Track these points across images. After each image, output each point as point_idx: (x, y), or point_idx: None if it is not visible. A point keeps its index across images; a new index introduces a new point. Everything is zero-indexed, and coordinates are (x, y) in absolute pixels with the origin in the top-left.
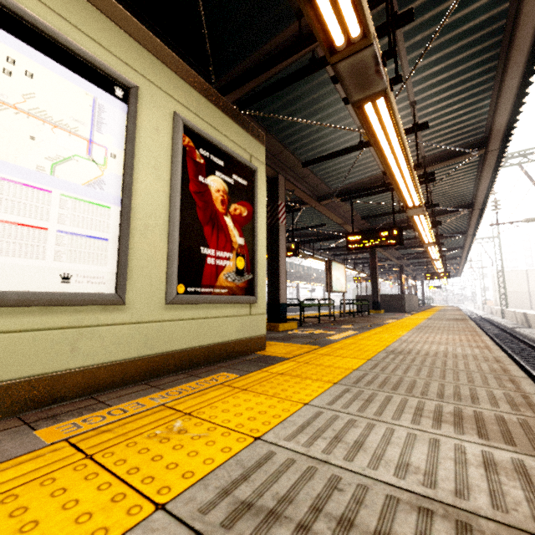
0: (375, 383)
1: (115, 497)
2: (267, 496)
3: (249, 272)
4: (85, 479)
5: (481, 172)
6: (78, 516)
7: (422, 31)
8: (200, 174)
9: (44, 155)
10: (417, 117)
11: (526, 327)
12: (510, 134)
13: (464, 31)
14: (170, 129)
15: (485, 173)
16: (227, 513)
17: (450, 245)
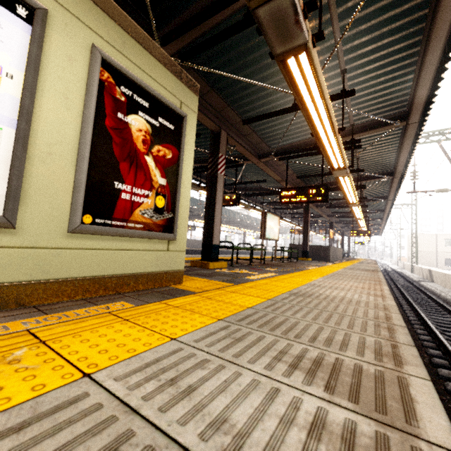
0: (259, 322)
1: None
2: None
3: (169, 212)
4: None
5: (401, 143)
6: None
7: None
8: (119, 111)
9: None
10: (347, 85)
11: (429, 281)
12: (429, 108)
13: (393, 1)
14: (87, 62)
15: (405, 144)
16: None
17: (374, 208)
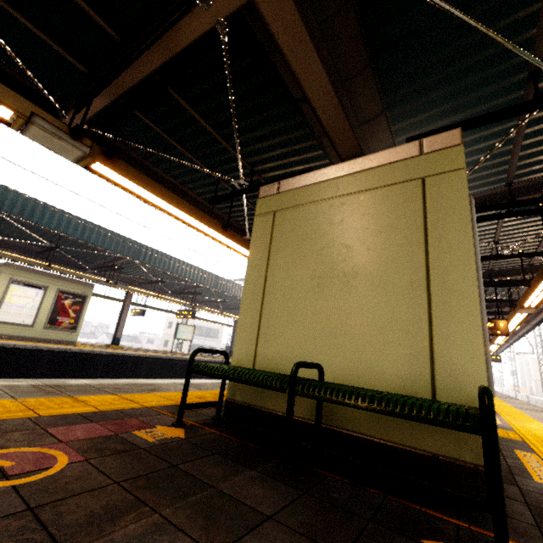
0: None
1: None
2: None
3: None
4: None
5: None
6: None
7: None
8: None
9: None
10: None
11: None
12: None
13: None
14: None
15: None
16: None
17: None
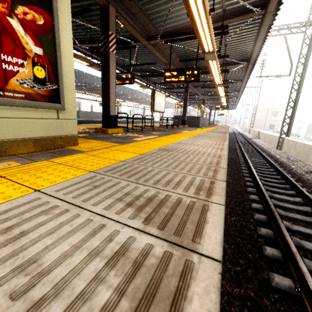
0: (122, 171)
1: None
2: None
3: (53, 83)
4: None
5: (258, 32)
6: None
7: None
8: None
9: None
10: None
11: (257, 138)
12: None
13: None
14: None
15: (261, 33)
16: None
17: (233, 89)
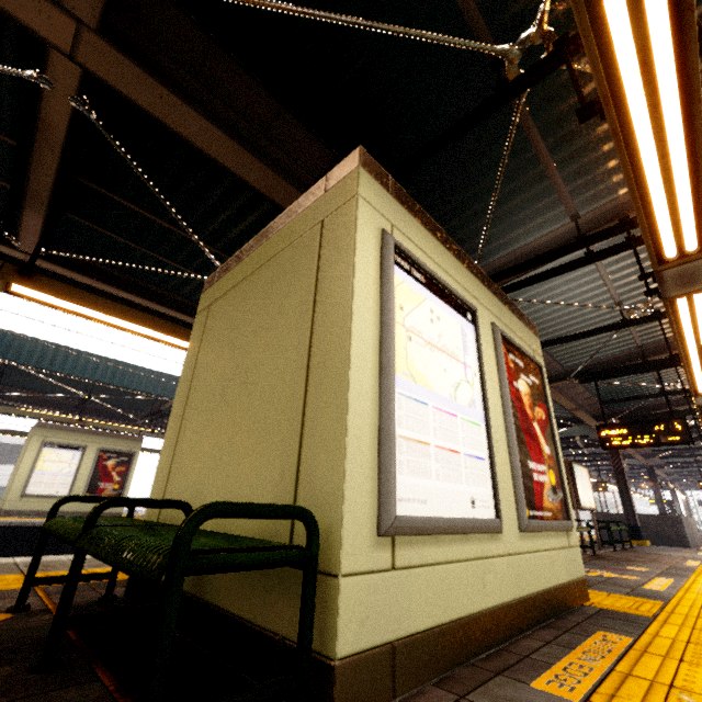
0: None
1: None
2: None
3: (559, 489)
4: None
5: None
6: None
7: None
8: (513, 379)
9: (450, 384)
10: None
11: None
12: None
13: None
14: (491, 340)
15: None
16: None
17: None
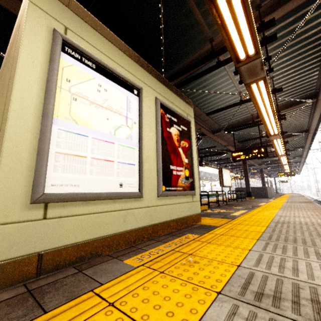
0: (281, 239)
1: (193, 289)
2: (266, 290)
3: (191, 178)
4: (171, 281)
5: (313, 112)
6: (184, 295)
7: (278, 41)
8: (167, 127)
9: (111, 126)
10: (274, 84)
11: None
12: None
13: (302, 39)
14: (154, 106)
15: (316, 112)
16: (253, 296)
17: (293, 155)
